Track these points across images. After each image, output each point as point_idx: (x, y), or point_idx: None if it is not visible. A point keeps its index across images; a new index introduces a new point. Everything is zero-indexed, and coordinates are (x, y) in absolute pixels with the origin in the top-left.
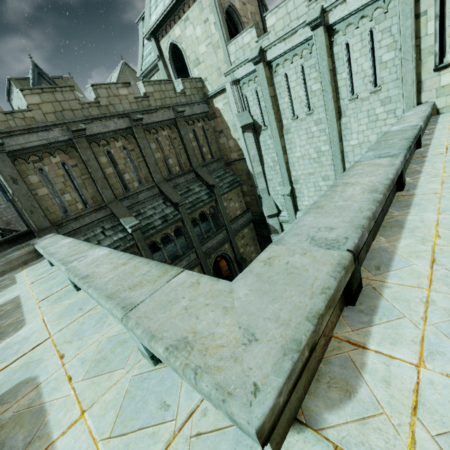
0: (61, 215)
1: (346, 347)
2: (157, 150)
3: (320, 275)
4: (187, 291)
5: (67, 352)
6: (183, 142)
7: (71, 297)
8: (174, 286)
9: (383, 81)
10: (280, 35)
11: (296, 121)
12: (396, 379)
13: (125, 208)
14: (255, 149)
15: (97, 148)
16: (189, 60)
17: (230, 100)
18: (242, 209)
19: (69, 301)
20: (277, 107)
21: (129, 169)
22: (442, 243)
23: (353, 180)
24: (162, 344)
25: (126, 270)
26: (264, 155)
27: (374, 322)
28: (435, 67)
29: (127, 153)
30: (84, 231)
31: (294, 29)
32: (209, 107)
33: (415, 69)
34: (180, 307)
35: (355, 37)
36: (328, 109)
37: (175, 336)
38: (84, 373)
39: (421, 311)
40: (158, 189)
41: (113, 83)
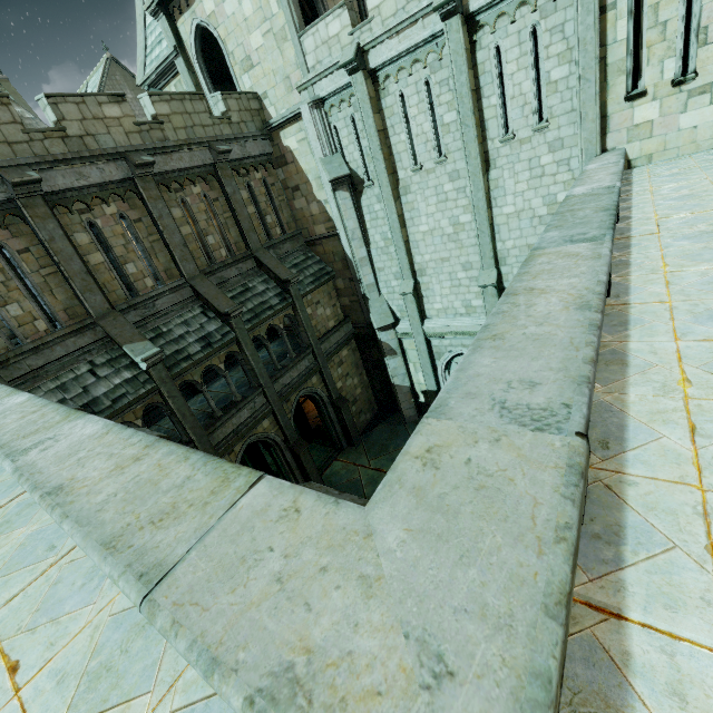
0: (4, 345)
1: (587, 617)
2: (184, 221)
3: (541, 493)
4: (276, 531)
5: (24, 656)
6: (232, 206)
7: (31, 520)
8: (246, 518)
9: (552, 112)
10: (390, 25)
11: (419, 174)
12: (694, 687)
13: (132, 326)
14: (355, 219)
15: (67, 216)
16: (233, 58)
17: (310, 135)
18: (338, 317)
19: (26, 530)
20: (388, 149)
21: (135, 254)
22: (698, 394)
23: (541, 283)
24: (239, 688)
25: (143, 474)
26: (370, 229)
27: (625, 560)
28: (627, 94)
29: (128, 226)
30: (53, 372)
31: (414, 16)
32: (273, 146)
33: (599, 96)
34: (266, 576)
35: (510, 38)
36: (469, 155)
37: (265, 662)
38: (65, 708)
39: (701, 534)
40: (191, 289)
41: (90, 94)
